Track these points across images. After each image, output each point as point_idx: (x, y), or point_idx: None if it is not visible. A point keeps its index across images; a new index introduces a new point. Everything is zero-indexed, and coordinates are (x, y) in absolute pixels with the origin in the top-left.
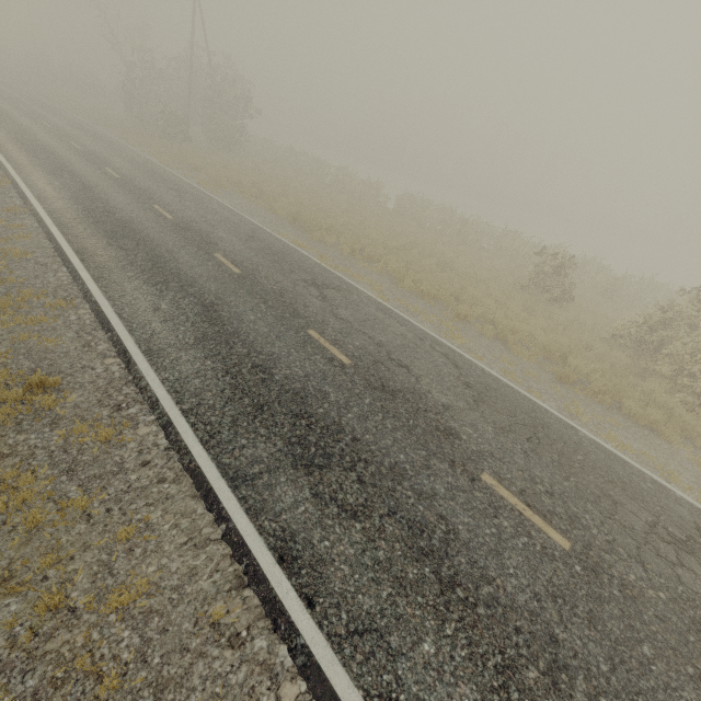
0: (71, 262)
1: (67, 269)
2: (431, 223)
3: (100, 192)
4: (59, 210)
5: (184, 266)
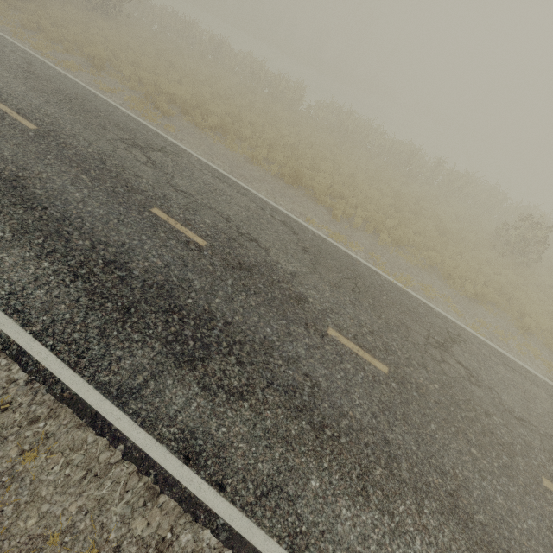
0: (208, 508)
1: (214, 536)
2: (371, 148)
3: (45, 192)
4: (29, 297)
5: (340, 399)
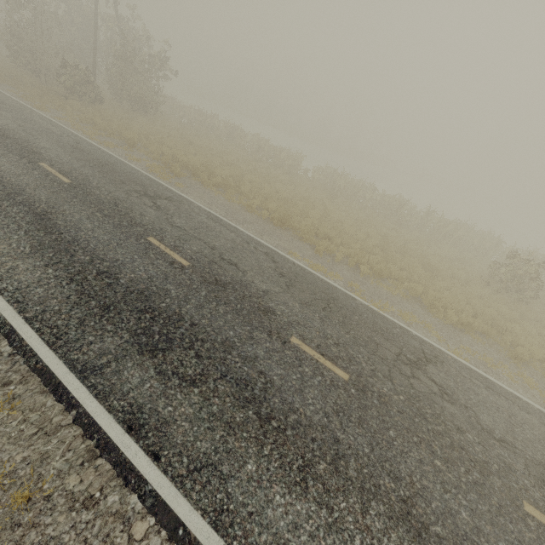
0: (139, 473)
1: (140, 501)
2: (362, 201)
3: (65, 223)
4: (30, 292)
5: (292, 397)
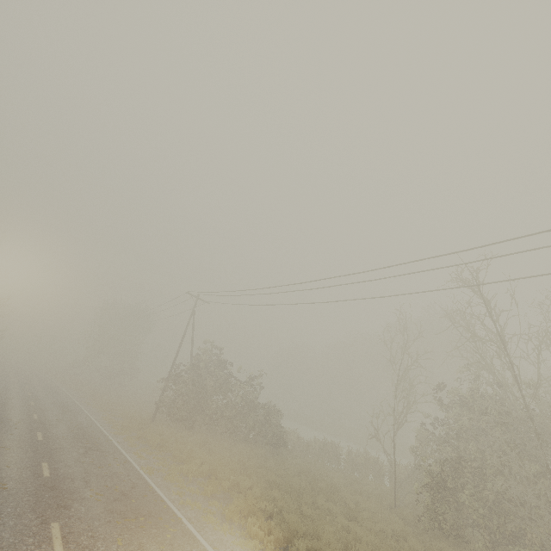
0: None
1: None
2: None
3: None
4: None
5: None
